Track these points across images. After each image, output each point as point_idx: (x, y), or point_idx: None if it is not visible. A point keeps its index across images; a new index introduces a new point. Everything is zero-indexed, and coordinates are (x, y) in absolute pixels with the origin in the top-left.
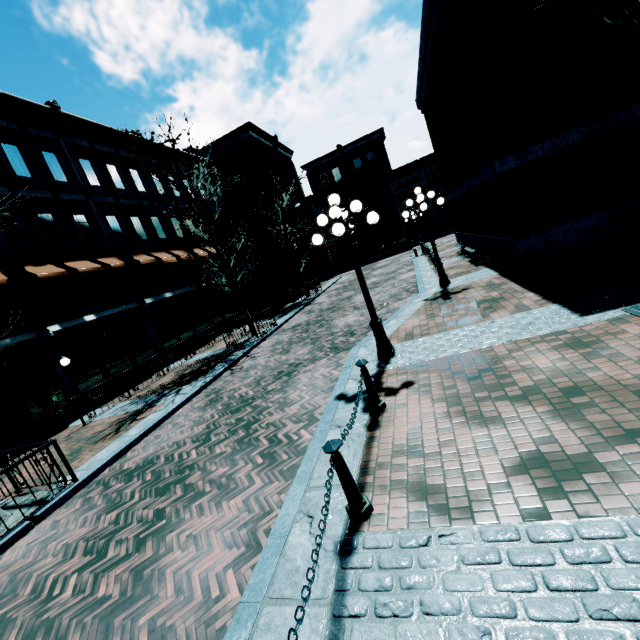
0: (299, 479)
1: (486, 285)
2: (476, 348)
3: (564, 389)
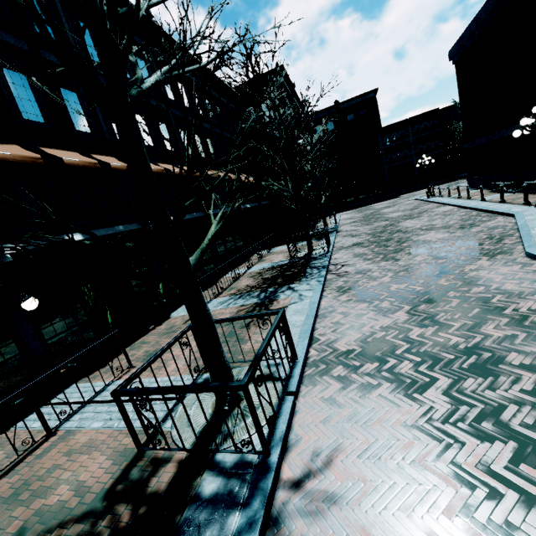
0: None
1: None
2: None
3: None
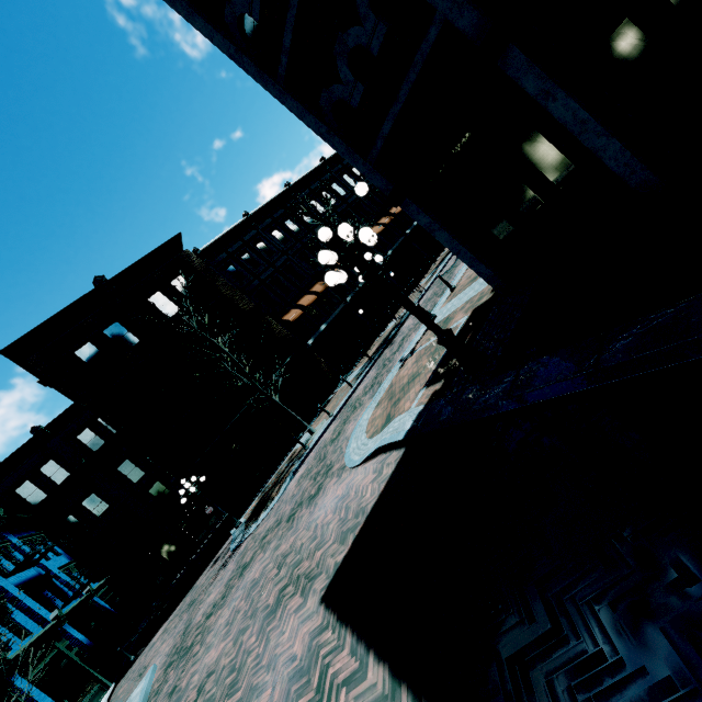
0: None
1: None
2: None
3: None
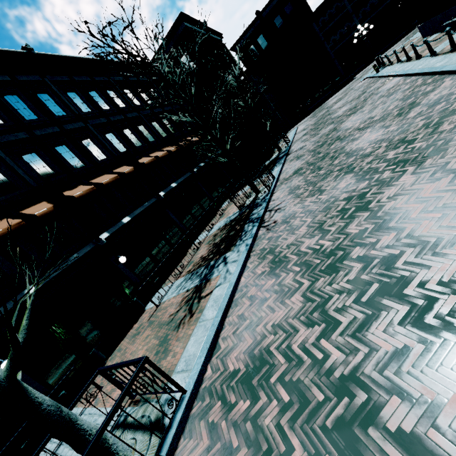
0: None
1: None
2: None
3: None
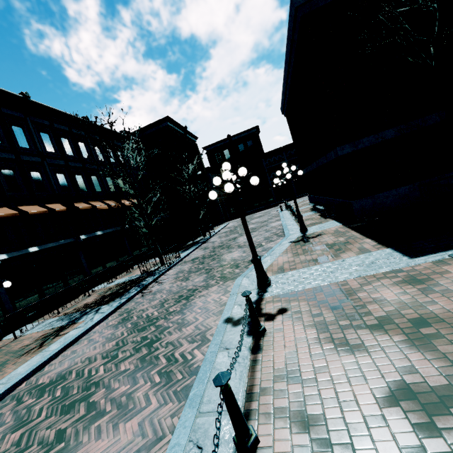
0: (191, 403)
1: (334, 232)
2: (334, 281)
3: (412, 320)
